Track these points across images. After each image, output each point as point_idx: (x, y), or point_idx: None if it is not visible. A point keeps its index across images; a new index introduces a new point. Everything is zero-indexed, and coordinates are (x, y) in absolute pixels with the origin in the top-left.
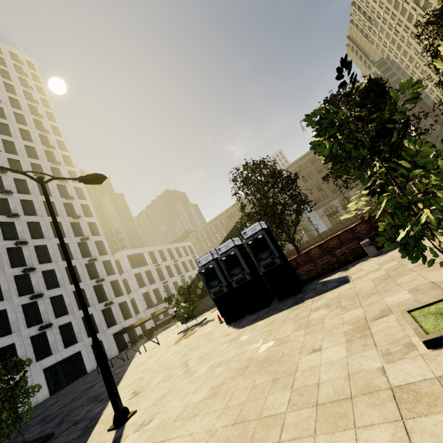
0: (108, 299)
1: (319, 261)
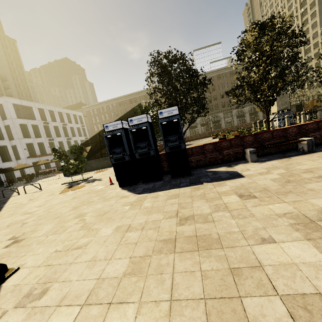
0: None
1: (209, 155)
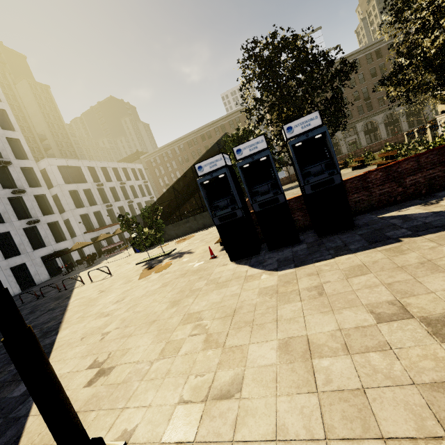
0: (32, 216)
1: (377, 189)
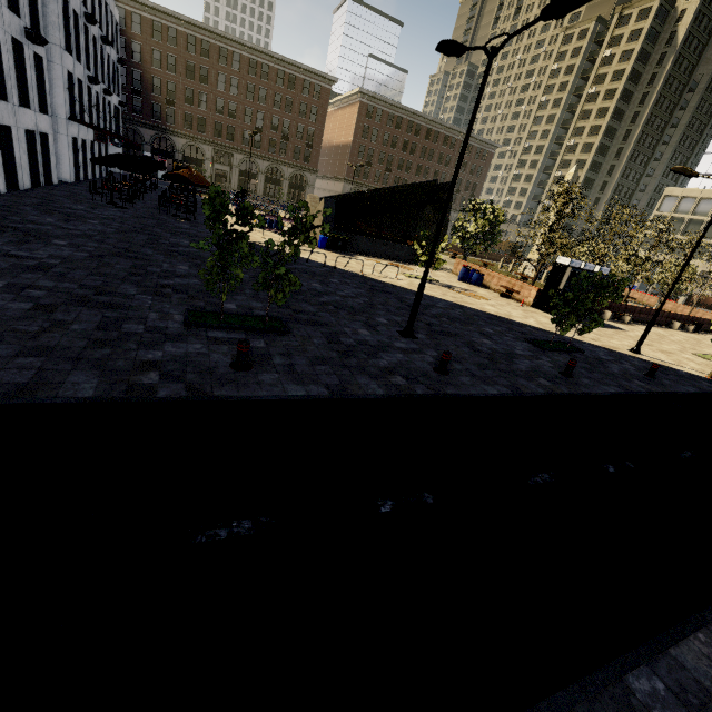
0: (20, 14)
1: None
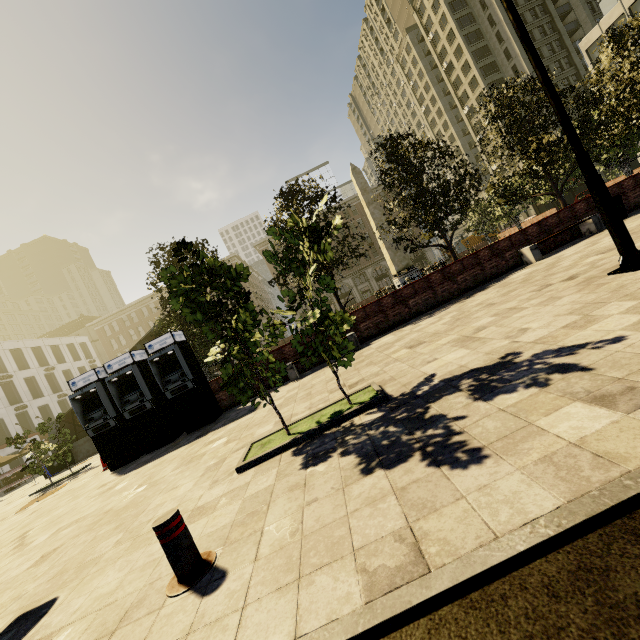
0: None
1: None
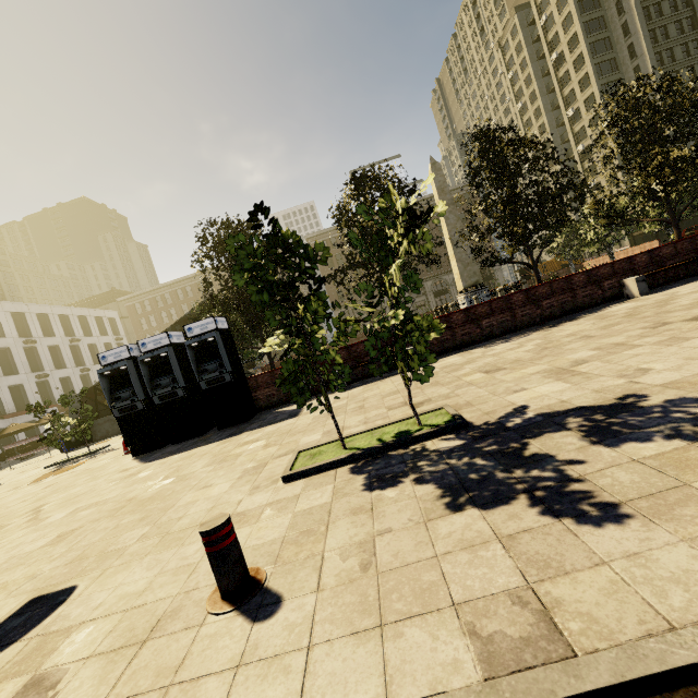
0: None
1: None
